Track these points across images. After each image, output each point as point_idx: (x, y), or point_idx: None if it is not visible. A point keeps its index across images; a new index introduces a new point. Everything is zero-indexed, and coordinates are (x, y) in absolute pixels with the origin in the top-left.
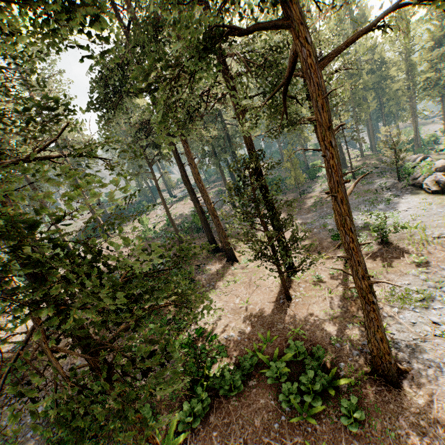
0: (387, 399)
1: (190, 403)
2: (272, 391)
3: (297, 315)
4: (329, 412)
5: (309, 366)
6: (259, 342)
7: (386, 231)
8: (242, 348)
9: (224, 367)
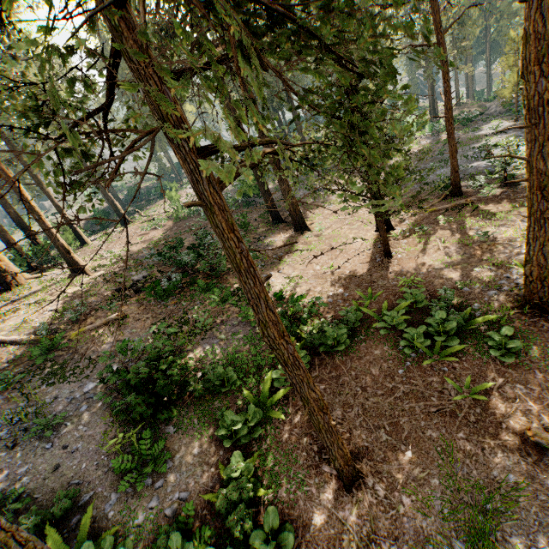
0: (545, 328)
1: None
2: (388, 341)
3: (404, 269)
4: (468, 351)
5: (436, 308)
6: (357, 301)
7: (514, 168)
8: (337, 308)
9: (322, 323)
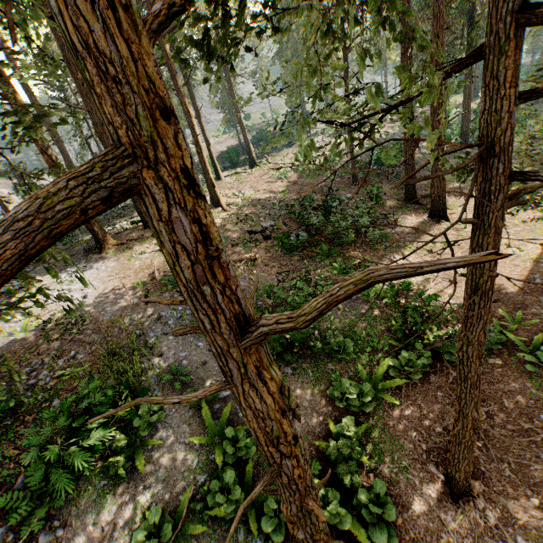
0: None
1: (398, 355)
2: (532, 379)
3: None
4: None
5: None
6: (499, 320)
7: None
8: None
9: (455, 331)
